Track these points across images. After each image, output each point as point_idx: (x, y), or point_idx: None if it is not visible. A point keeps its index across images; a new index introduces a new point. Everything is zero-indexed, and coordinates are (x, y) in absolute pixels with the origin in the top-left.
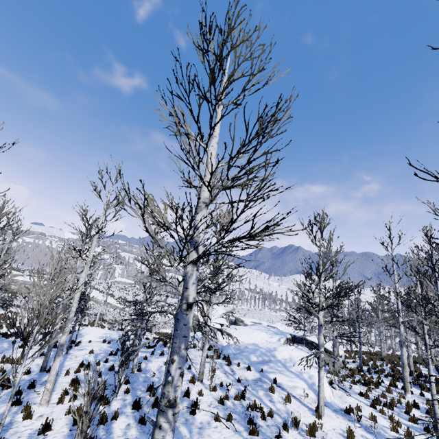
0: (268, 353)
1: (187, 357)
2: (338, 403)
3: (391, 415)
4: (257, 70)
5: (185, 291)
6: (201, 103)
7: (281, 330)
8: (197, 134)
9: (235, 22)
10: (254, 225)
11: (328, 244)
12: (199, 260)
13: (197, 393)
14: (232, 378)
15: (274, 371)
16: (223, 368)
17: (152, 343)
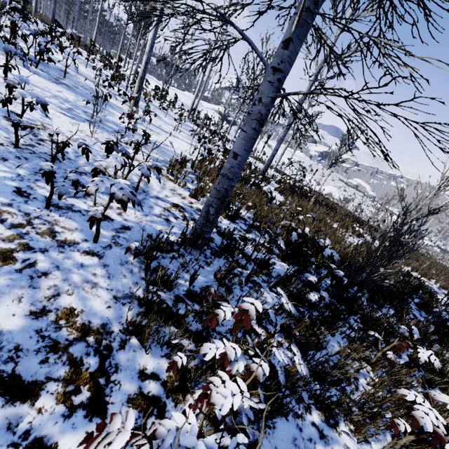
0: None
1: None
2: None
3: None
4: None
5: None
6: None
7: None
8: None
9: None
10: None
11: None
12: None
13: None
14: None
15: None
16: None
17: None
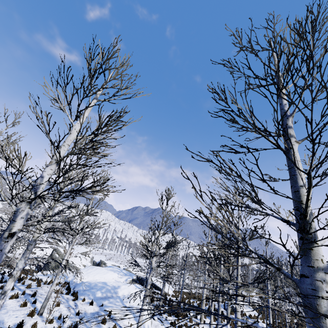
0: (112, 290)
1: (37, 292)
2: None
3: None
4: (125, 87)
5: (12, 222)
6: (74, 93)
7: (133, 272)
8: (49, 113)
9: (112, 56)
10: (83, 183)
11: (170, 210)
12: (35, 201)
13: (31, 325)
14: (73, 311)
15: (112, 305)
16: (68, 303)
17: (7, 278)
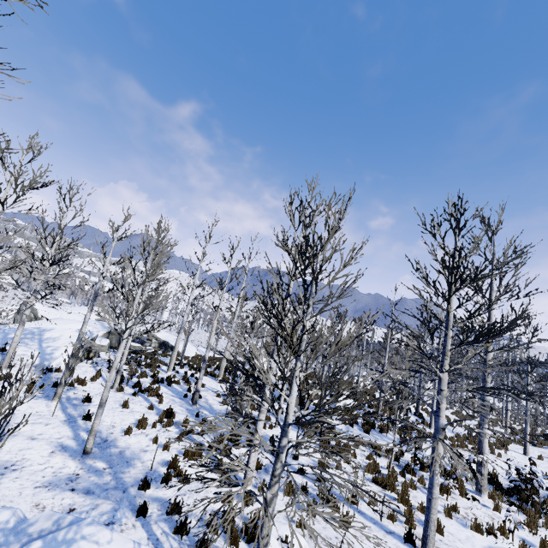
0: (38, 332)
1: None
2: (61, 368)
3: (96, 374)
4: None
5: None
6: None
7: (160, 338)
8: None
9: None
10: None
11: (76, 214)
12: None
13: None
14: None
15: (21, 345)
16: None
17: None
